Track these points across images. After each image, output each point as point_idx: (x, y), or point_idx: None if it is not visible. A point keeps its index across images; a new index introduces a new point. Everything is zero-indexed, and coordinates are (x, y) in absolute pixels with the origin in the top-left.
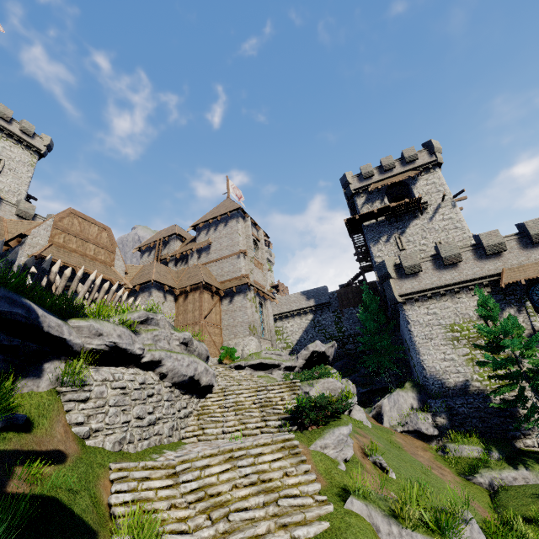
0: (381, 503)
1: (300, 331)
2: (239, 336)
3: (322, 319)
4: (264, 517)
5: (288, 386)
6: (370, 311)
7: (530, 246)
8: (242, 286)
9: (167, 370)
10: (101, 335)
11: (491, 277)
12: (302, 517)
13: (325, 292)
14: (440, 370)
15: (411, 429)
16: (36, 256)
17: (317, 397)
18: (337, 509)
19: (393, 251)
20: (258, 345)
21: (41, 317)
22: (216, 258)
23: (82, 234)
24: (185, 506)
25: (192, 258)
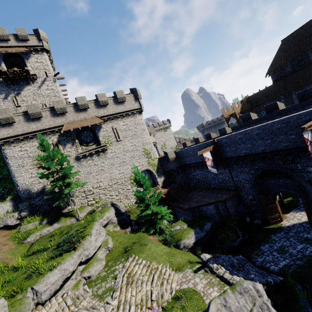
0: None
1: None
2: None
3: None
4: None
5: None
6: None
7: (79, 111)
8: None
9: None
10: None
11: (60, 127)
12: None
13: None
14: (28, 184)
15: (2, 226)
16: None
17: None
18: None
19: (11, 106)
20: None
21: None
22: None
23: None
24: None
25: None
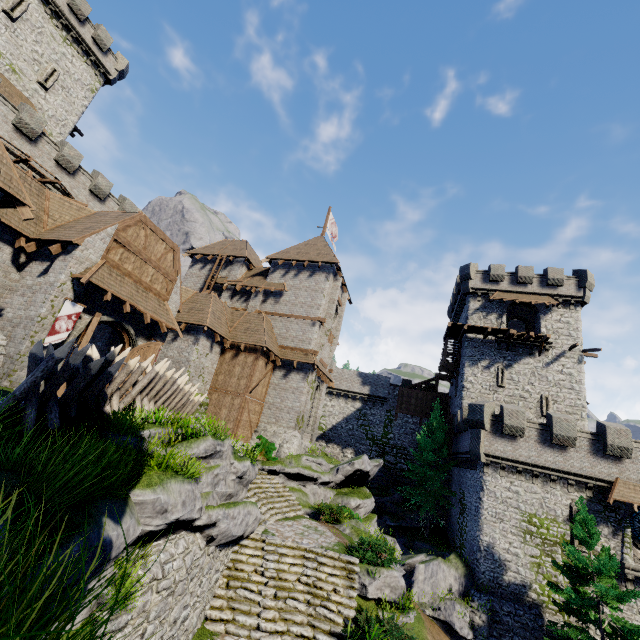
0: None
1: (340, 416)
2: (281, 424)
3: (370, 413)
4: None
5: (344, 568)
6: (434, 438)
7: None
8: (305, 363)
9: (218, 532)
10: (165, 512)
11: (599, 481)
12: None
13: (386, 385)
14: (497, 561)
15: (442, 619)
16: (83, 283)
17: (391, 635)
18: None
19: (489, 383)
20: (300, 444)
21: (114, 542)
22: (285, 313)
23: (144, 252)
24: None
25: (255, 299)
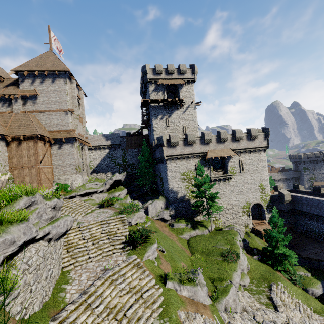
0: (176, 278)
1: (99, 159)
2: (68, 173)
3: (114, 153)
4: (138, 306)
5: (120, 220)
6: (145, 156)
7: (219, 142)
8: (70, 138)
9: (52, 235)
10: (14, 242)
11: (203, 153)
12: (153, 299)
13: (118, 137)
14: (175, 192)
15: (160, 218)
16: None
17: (143, 232)
18: (164, 289)
19: (163, 125)
20: (82, 179)
21: None
22: (44, 110)
23: None
24: (102, 320)
25: (16, 103)
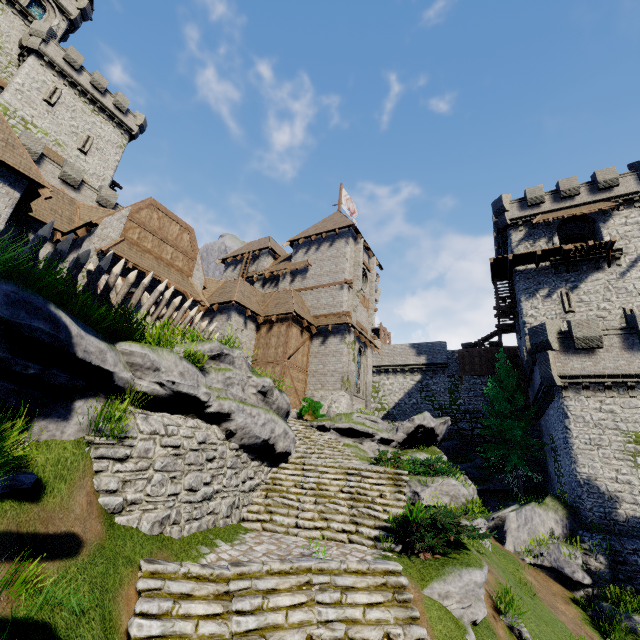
0: None
1: (401, 392)
2: (327, 388)
3: (432, 383)
4: None
5: (391, 478)
6: (504, 386)
7: None
8: (340, 326)
9: (236, 427)
10: (157, 370)
11: None
12: None
13: (443, 350)
14: (605, 494)
15: (547, 565)
16: (103, 251)
17: (439, 513)
18: None
19: (555, 311)
20: (350, 404)
21: (75, 337)
22: (313, 286)
23: (160, 232)
24: None
25: (283, 281)
